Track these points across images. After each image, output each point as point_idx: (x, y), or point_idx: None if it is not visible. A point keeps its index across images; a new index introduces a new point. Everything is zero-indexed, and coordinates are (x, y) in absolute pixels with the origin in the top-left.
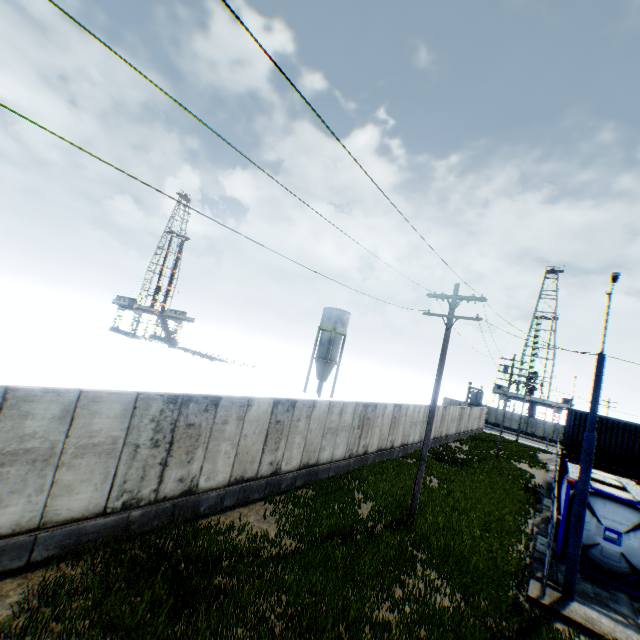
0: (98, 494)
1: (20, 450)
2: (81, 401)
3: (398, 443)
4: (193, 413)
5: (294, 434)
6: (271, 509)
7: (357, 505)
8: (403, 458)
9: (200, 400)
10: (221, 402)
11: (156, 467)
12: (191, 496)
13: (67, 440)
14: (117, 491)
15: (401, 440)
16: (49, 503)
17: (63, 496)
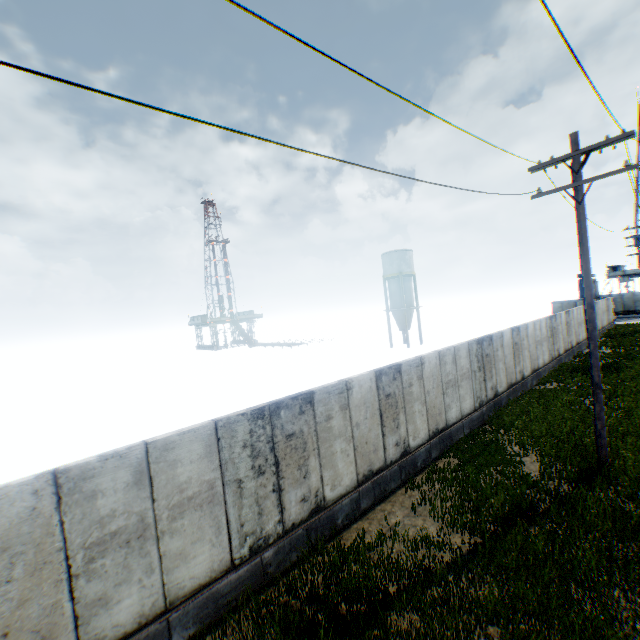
0: (217, 549)
1: (104, 536)
2: (151, 455)
3: (527, 371)
4: (288, 421)
5: (411, 403)
6: (416, 496)
7: (517, 463)
8: (538, 386)
9: (290, 403)
10: (315, 397)
11: (270, 496)
12: (322, 512)
13: (154, 505)
14: (237, 538)
15: (529, 366)
16: (165, 580)
17: (178, 566)
